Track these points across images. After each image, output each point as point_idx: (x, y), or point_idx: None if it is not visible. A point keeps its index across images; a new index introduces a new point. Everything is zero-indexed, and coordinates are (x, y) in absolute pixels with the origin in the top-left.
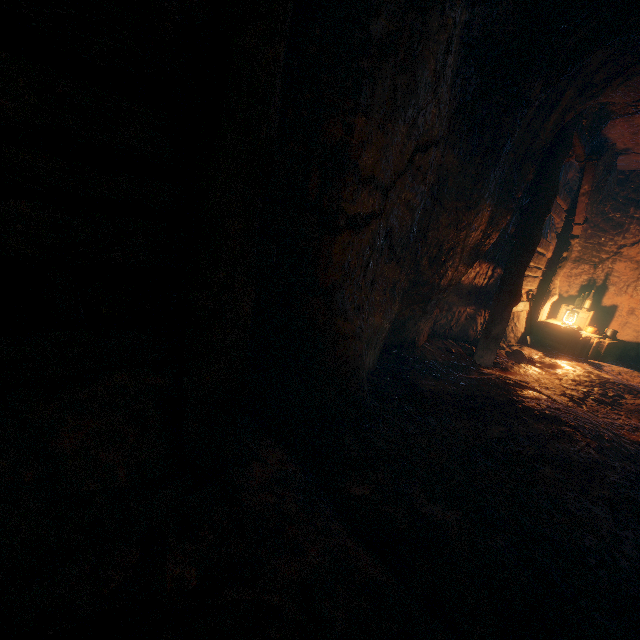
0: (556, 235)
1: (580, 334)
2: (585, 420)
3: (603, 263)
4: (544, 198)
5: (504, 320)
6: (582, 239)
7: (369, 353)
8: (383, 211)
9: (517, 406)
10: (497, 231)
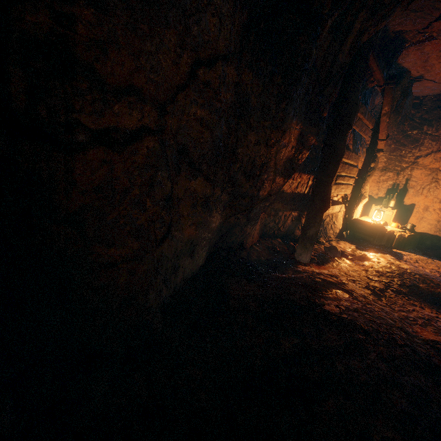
0: (365, 150)
1: (385, 229)
2: (380, 320)
3: (404, 171)
4: (345, 116)
5: (317, 223)
6: (387, 152)
7: (182, 264)
8: (164, 127)
9: (316, 311)
10: (308, 147)
